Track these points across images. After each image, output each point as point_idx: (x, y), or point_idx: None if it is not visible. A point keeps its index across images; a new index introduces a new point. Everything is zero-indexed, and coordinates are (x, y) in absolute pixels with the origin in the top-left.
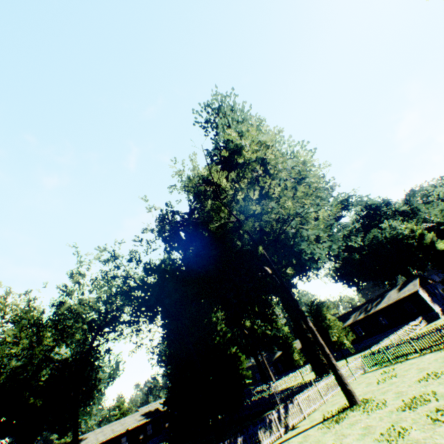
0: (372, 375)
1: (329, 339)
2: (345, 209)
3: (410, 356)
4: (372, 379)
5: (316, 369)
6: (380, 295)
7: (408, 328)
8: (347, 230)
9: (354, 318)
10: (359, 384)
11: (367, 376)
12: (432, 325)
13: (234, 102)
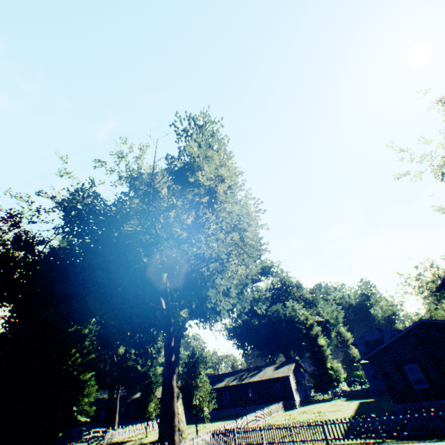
0: None
1: (191, 401)
2: (265, 274)
3: None
4: None
5: (162, 430)
6: (259, 367)
7: (267, 410)
8: (258, 294)
9: (227, 381)
10: None
11: None
12: (288, 413)
13: (218, 130)
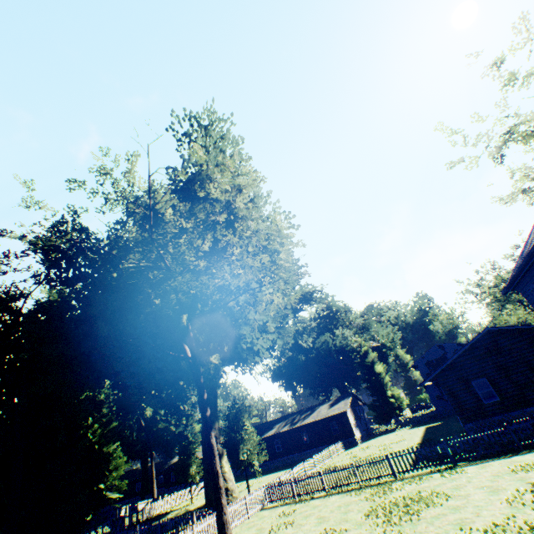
0: (269, 516)
1: (238, 456)
2: (307, 302)
3: (316, 494)
4: (266, 523)
5: (209, 494)
6: (312, 407)
7: (326, 453)
8: (302, 326)
9: (278, 428)
10: (249, 529)
11: (263, 515)
12: (349, 452)
13: (229, 130)
